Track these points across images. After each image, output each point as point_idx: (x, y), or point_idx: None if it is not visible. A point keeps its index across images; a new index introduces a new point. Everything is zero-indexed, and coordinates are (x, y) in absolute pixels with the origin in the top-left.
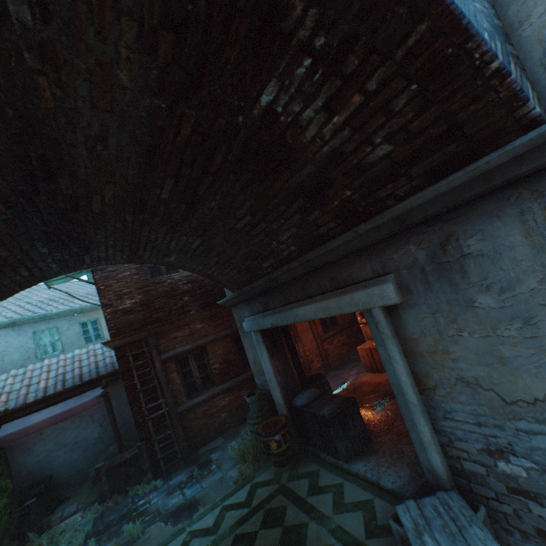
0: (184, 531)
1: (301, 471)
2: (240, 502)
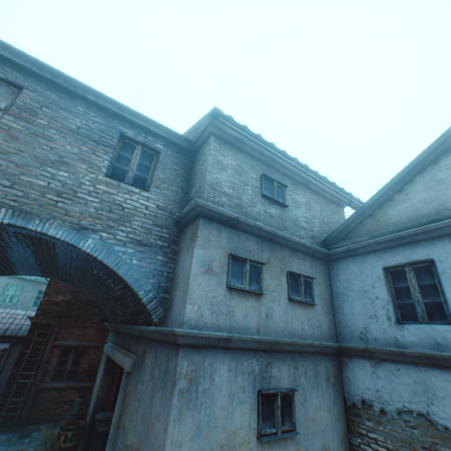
0: None
1: None
2: None
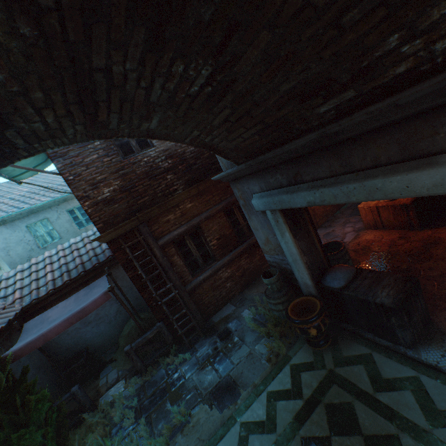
0: (235, 422)
1: (347, 354)
2: (286, 389)
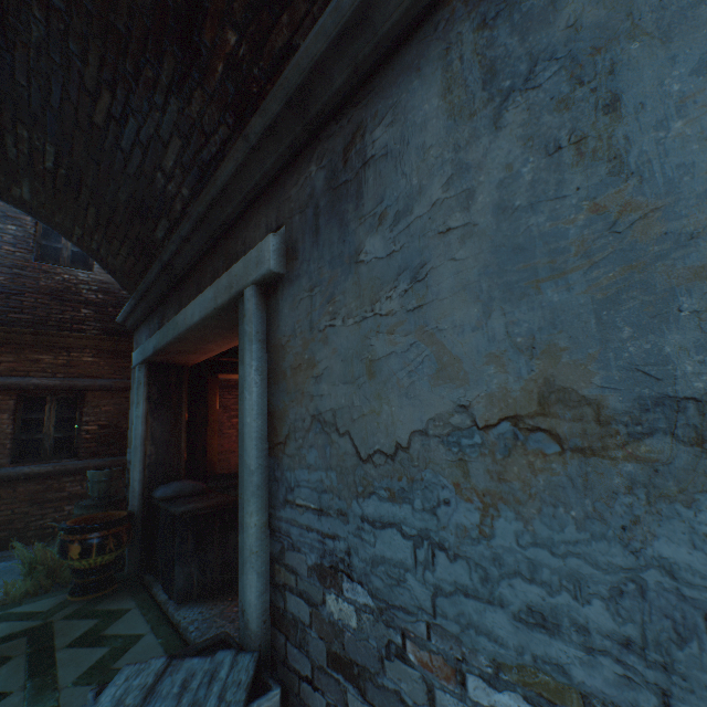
0: None
1: (101, 607)
2: None
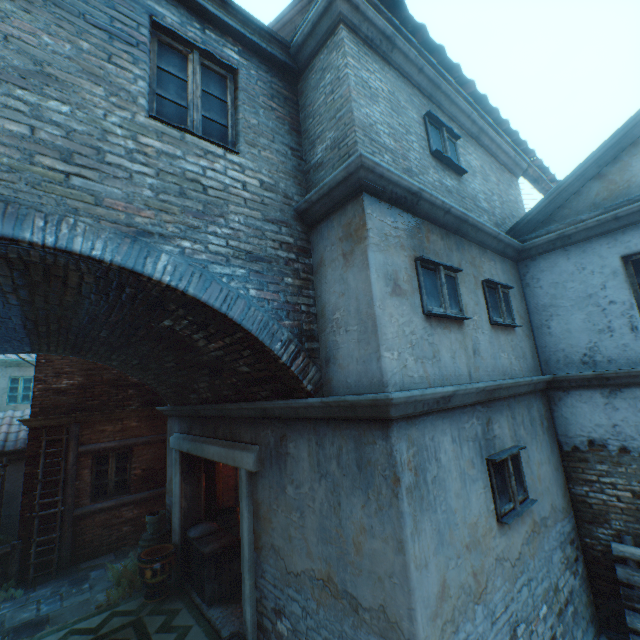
0: None
1: (166, 607)
2: (90, 627)
